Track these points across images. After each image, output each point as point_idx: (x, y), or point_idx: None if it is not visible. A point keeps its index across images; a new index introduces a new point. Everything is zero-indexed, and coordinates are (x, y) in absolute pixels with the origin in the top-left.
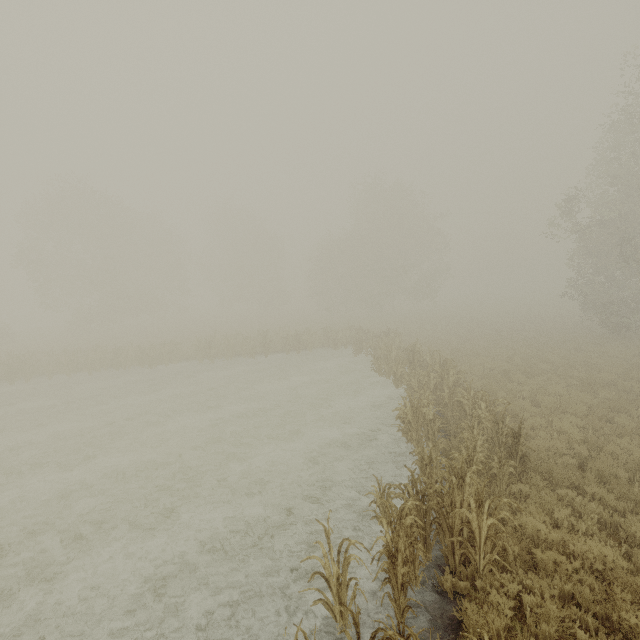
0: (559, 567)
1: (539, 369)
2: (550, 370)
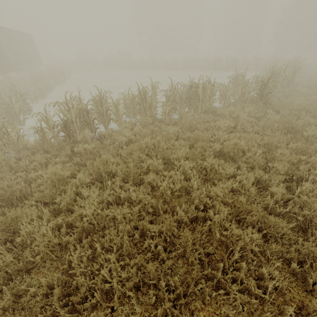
0: (222, 115)
1: None
2: None
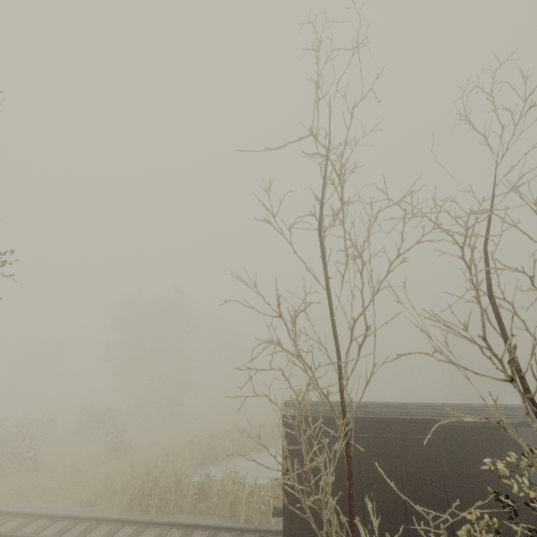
0: None
1: None
2: None
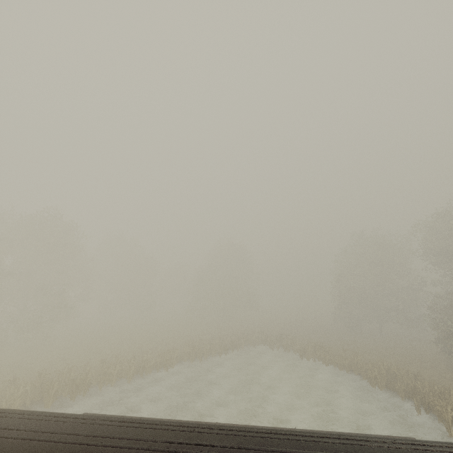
0: None
1: (362, 351)
2: (365, 351)
